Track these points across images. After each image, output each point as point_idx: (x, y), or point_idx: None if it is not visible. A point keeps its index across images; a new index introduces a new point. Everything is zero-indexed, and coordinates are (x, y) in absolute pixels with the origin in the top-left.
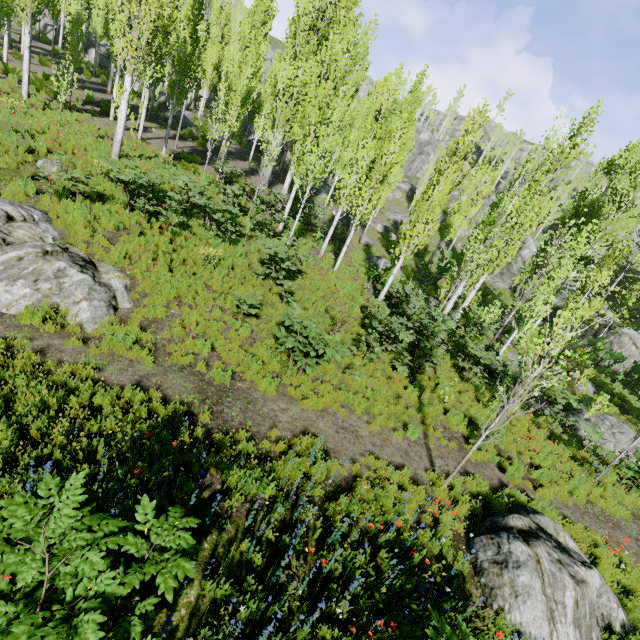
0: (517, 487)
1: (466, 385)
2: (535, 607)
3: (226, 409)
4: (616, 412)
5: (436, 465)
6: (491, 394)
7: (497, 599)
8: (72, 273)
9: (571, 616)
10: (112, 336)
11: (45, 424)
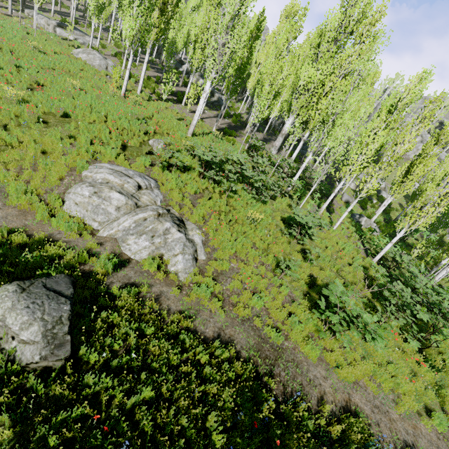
0: None
1: None
2: None
3: (282, 372)
4: None
5: None
6: None
7: None
8: (173, 231)
9: None
10: (198, 288)
11: (171, 384)
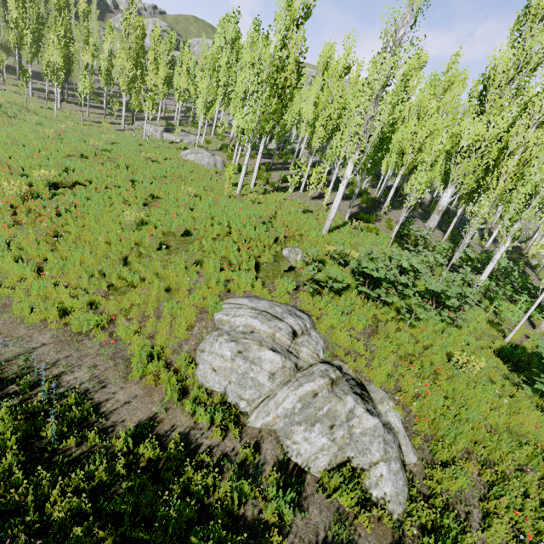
0: None
1: None
2: None
3: None
4: None
5: None
6: None
7: None
8: (359, 412)
9: None
10: None
11: None
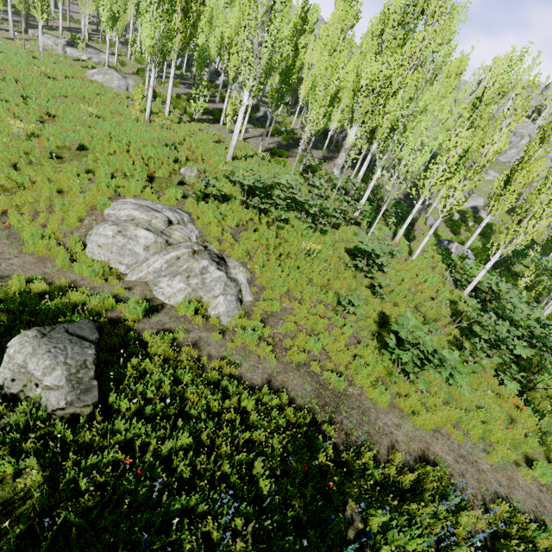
0: None
1: None
2: None
3: (344, 419)
4: None
5: None
6: None
7: None
8: (212, 270)
9: None
10: (243, 331)
11: (212, 430)
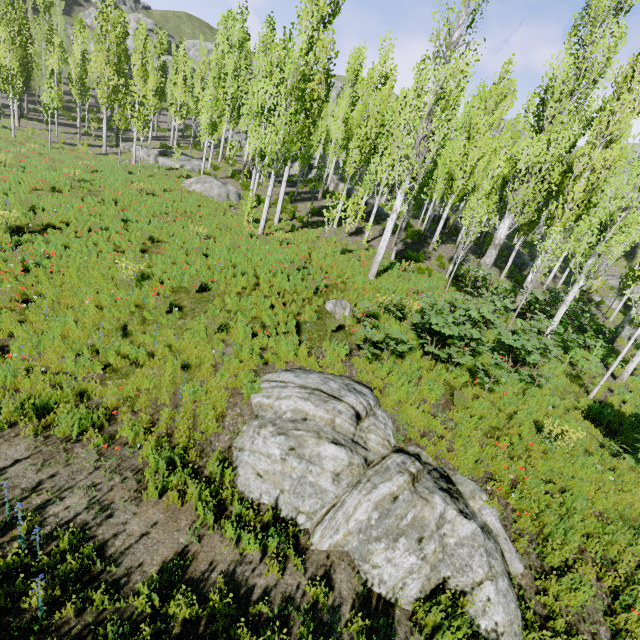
0: None
1: None
2: None
3: None
4: None
5: None
6: None
7: None
8: (450, 515)
9: None
10: None
11: None
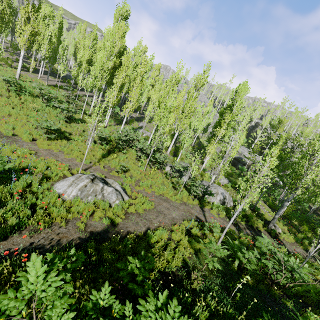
0: (126, 184)
1: (137, 161)
2: (66, 183)
3: (1, 139)
4: (232, 190)
5: (88, 170)
6: (149, 166)
7: (56, 182)
8: None
9: (79, 187)
10: None
11: None
